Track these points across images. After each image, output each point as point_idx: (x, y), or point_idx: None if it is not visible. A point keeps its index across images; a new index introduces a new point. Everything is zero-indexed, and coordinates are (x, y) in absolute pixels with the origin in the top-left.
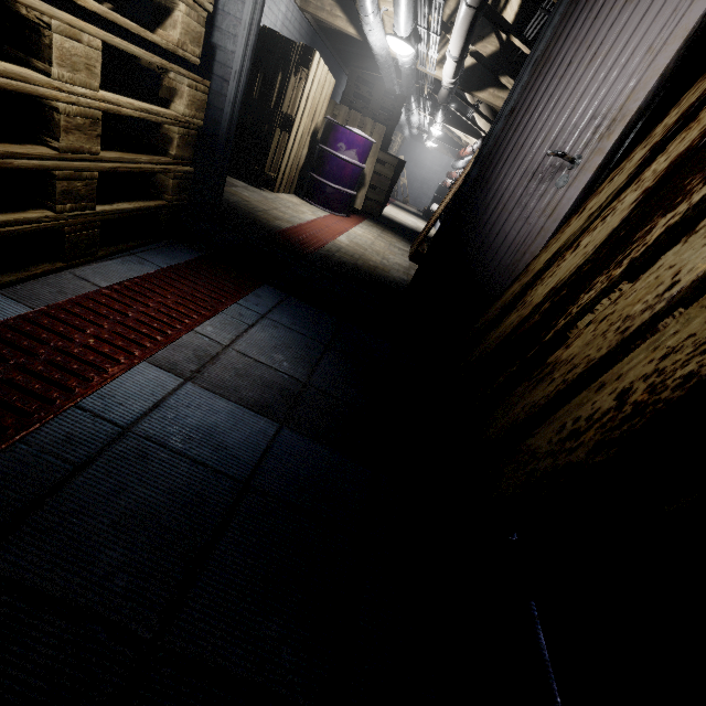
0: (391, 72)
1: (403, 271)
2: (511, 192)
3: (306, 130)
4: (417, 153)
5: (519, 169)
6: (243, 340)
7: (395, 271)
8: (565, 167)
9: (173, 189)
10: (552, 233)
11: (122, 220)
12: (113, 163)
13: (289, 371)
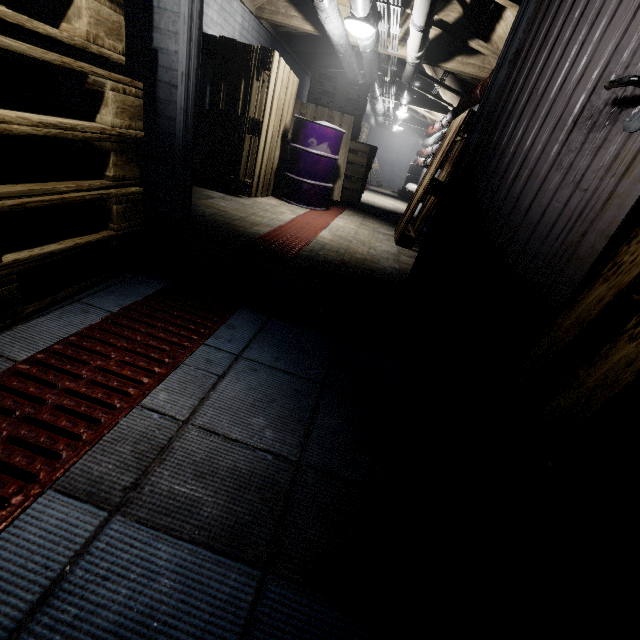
0: (352, 61)
1: (392, 259)
2: (539, 152)
3: (275, 132)
4: (385, 139)
5: (546, 120)
6: (209, 404)
7: (385, 261)
8: (637, 99)
9: (119, 215)
10: (636, 198)
11: (72, 258)
12: (17, 199)
13: (274, 444)
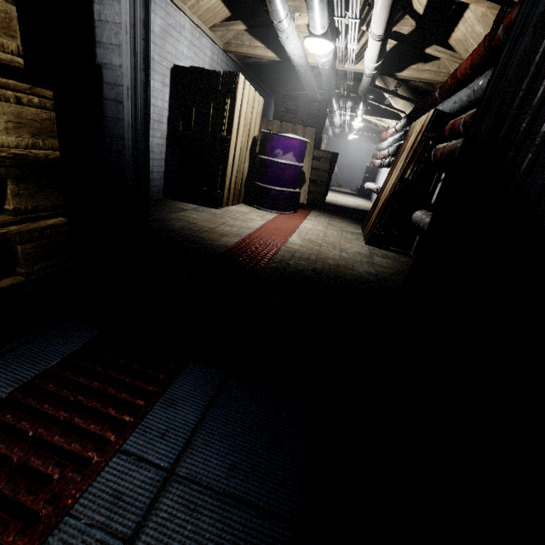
0: (311, 81)
1: (366, 262)
2: None
3: (243, 146)
4: (341, 147)
5: None
6: None
7: (359, 265)
8: None
9: (29, 256)
10: None
11: None
12: None
13: None
